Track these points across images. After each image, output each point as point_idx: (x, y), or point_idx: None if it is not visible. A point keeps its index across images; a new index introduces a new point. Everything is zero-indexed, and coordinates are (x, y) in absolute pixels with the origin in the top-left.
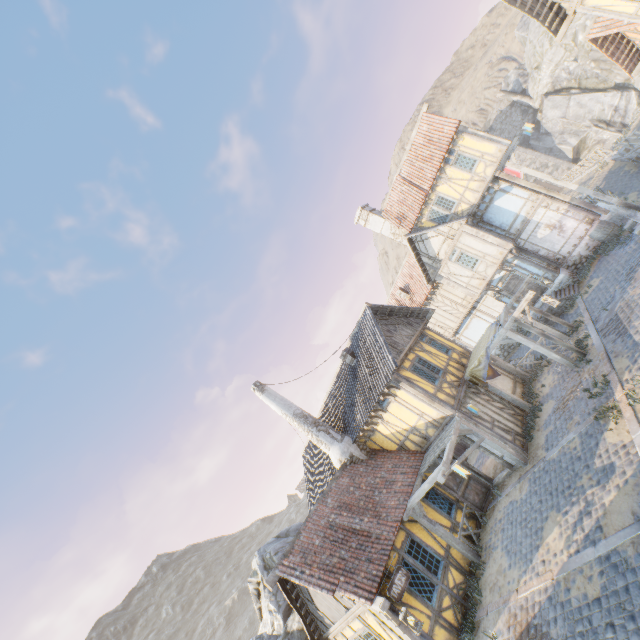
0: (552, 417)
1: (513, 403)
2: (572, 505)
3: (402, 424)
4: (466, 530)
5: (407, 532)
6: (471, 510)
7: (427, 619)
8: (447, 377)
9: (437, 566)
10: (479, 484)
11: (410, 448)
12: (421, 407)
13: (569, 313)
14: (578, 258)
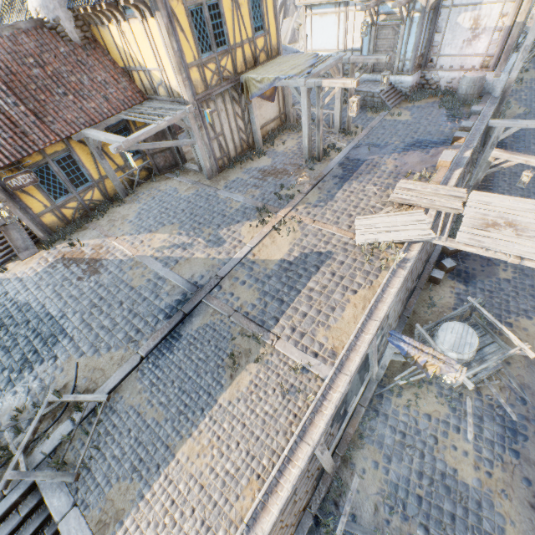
0: (255, 172)
1: (253, 134)
2: (187, 235)
3: (139, 55)
4: (134, 176)
5: (68, 148)
6: (151, 167)
7: (43, 207)
8: (225, 60)
9: (83, 183)
10: (173, 158)
11: (136, 82)
12: (166, 63)
13: (367, 114)
14: (436, 81)
